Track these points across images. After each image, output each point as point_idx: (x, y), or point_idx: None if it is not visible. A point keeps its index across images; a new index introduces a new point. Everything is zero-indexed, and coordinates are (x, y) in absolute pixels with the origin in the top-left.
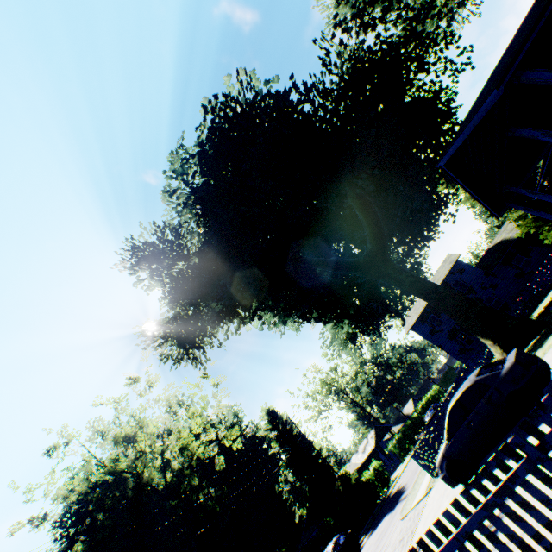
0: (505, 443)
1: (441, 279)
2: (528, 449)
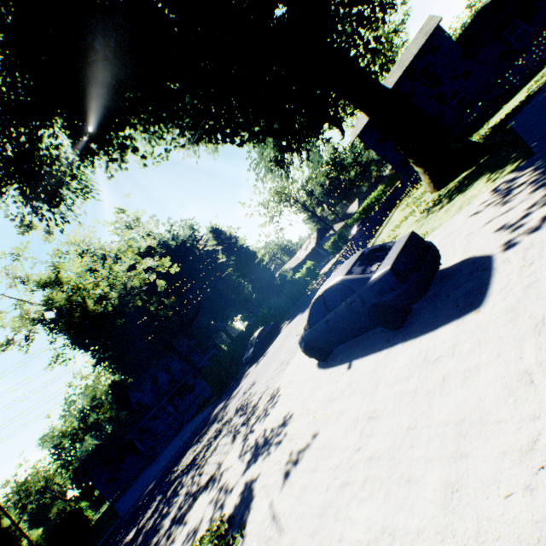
0: None
1: (406, 63)
2: None
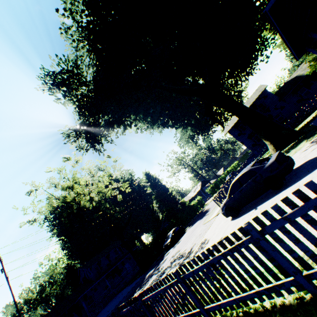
0: (242, 227)
1: (251, 102)
2: (253, 233)
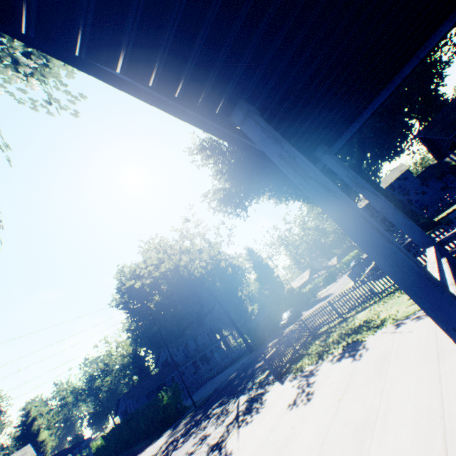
0: None
1: (389, 182)
2: None
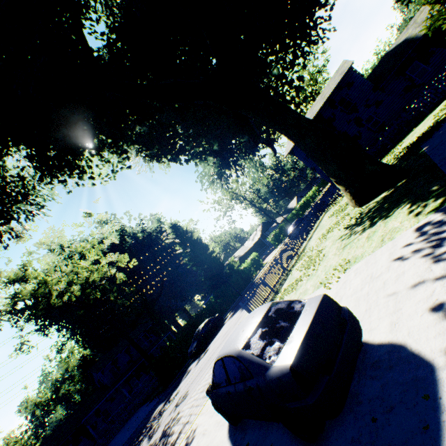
0: None
1: (327, 95)
2: None
